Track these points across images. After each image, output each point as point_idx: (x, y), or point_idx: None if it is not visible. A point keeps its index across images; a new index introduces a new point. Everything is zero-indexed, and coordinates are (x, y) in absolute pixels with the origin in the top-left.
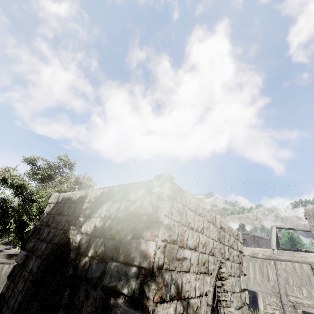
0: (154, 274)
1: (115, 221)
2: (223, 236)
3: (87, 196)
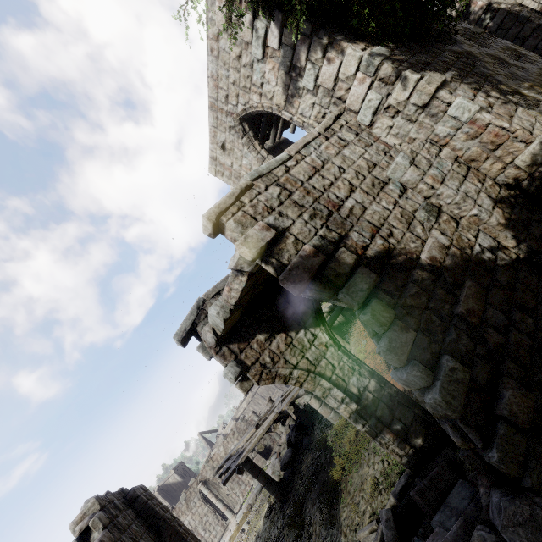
0: (490, 4)
1: None
2: None
3: None
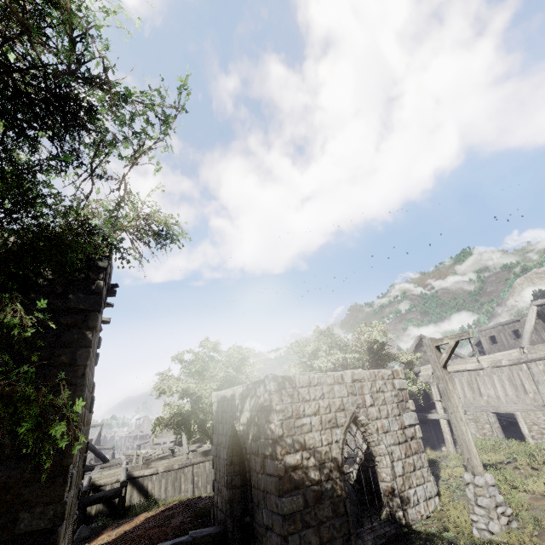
0: (278, 441)
1: (255, 412)
2: (359, 387)
3: (235, 395)
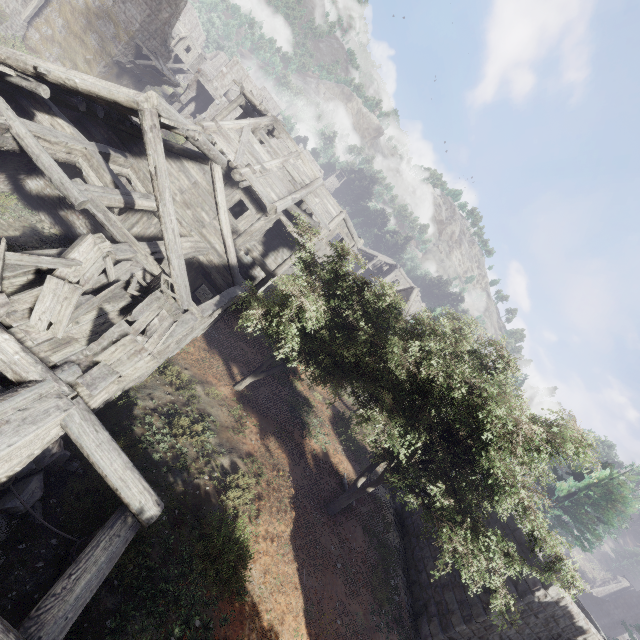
0: None
1: None
2: None
3: (586, 634)
